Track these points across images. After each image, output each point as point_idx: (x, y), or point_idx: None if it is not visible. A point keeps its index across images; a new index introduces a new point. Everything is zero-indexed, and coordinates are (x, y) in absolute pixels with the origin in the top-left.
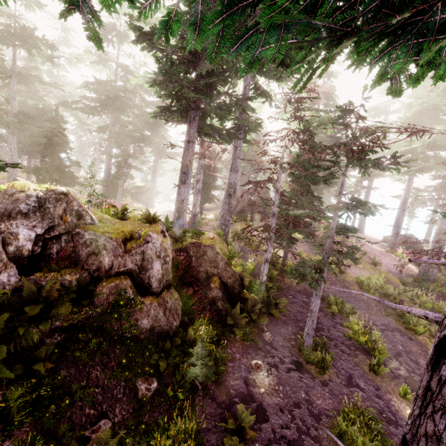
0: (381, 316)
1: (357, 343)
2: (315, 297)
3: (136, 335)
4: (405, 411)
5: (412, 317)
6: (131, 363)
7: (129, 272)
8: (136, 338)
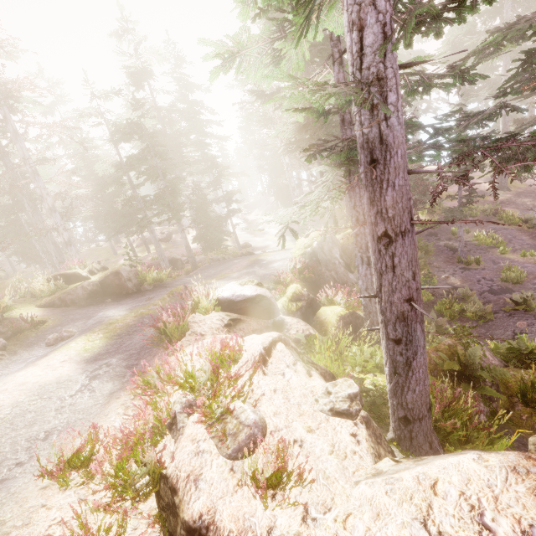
0: (488, 225)
1: (485, 245)
2: (460, 228)
3: None
4: (527, 261)
5: (508, 217)
6: None
7: None
8: None
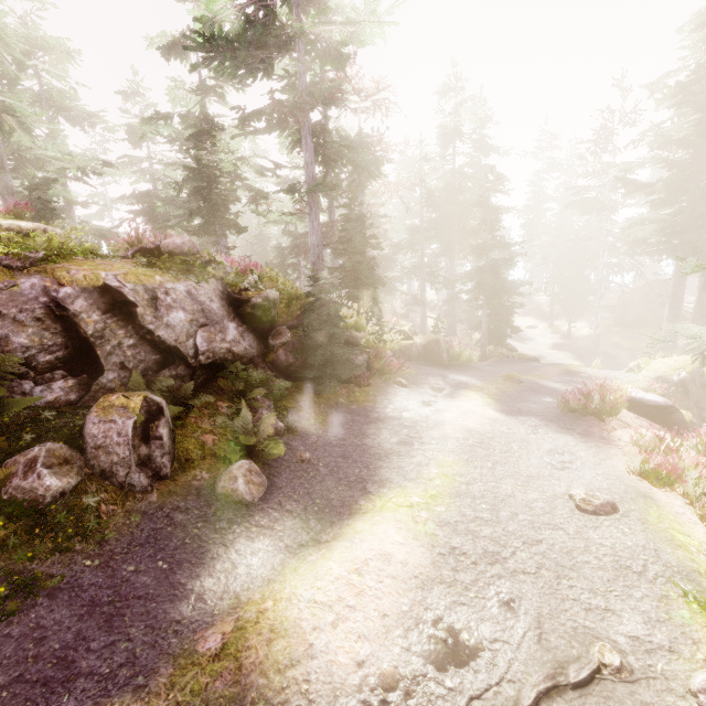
0: None
1: None
2: None
3: None
4: None
5: None
6: None
7: None
8: None
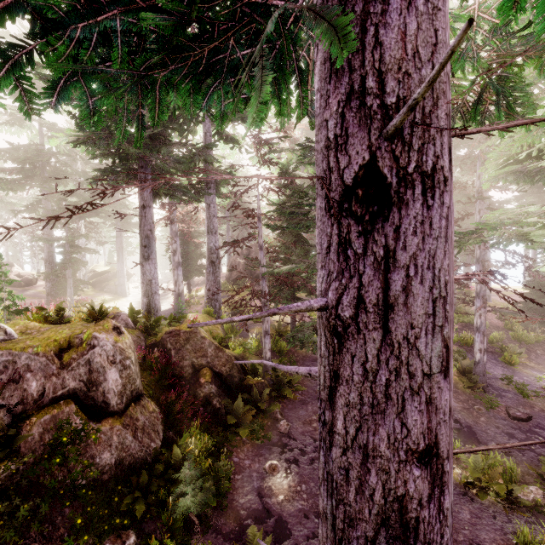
0: None
1: None
2: None
3: (95, 478)
4: None
5: None
6: (91, 521)
7: (73, 394)
8: (97, 482)
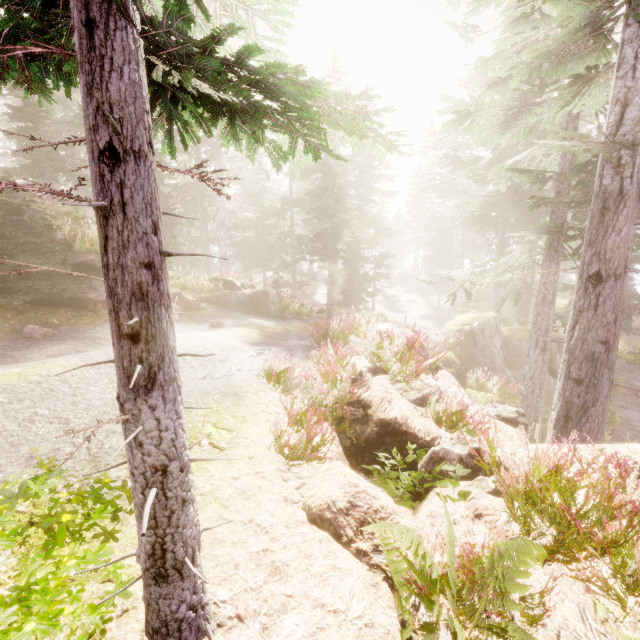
0: None
1: None
2: None
3: None
4: None
5: None
6: None
7: None
8: None
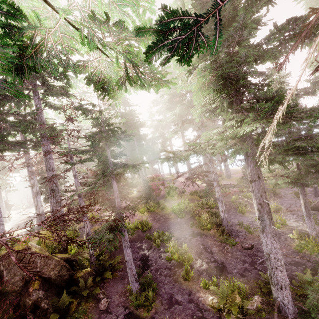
0: (189, 228)
1: (176, 261)
2: (124, 249)
3: None
4: (208, 300)
5: (204, 220)
6: None
7: None
8: None
